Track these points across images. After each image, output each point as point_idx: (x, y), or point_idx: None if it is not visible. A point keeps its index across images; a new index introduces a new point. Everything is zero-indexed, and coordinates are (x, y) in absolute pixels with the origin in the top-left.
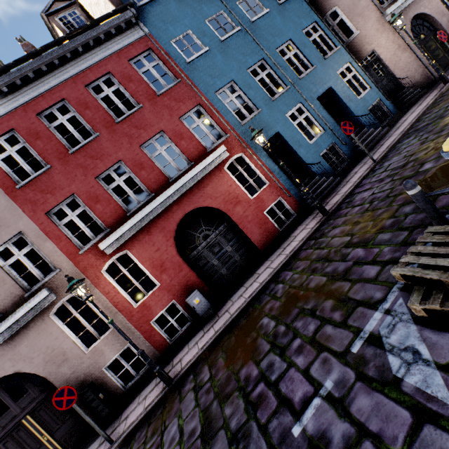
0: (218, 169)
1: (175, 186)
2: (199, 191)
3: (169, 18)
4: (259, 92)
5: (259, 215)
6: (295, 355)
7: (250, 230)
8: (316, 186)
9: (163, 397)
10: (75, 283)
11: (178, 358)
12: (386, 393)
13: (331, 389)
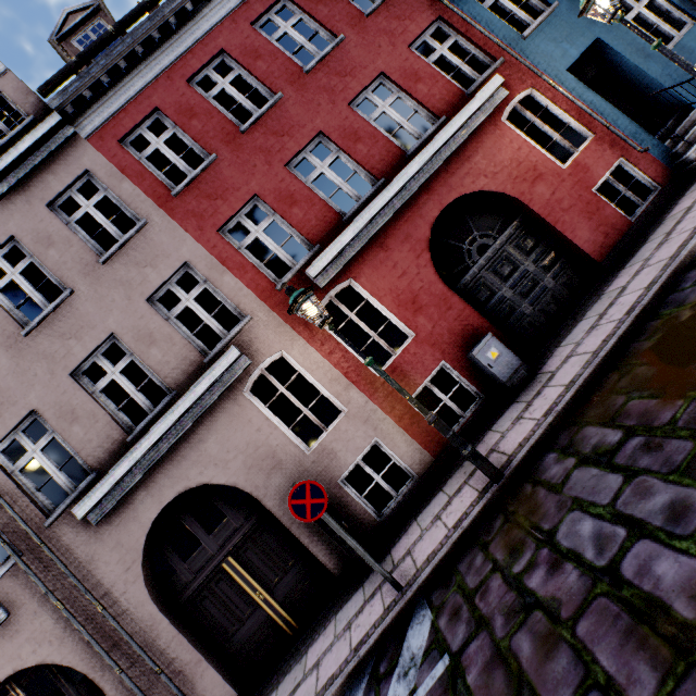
0: (491, 123)
1: (421, 157)
2: (462, 167)
3: None
4: None
5: (584, 197)
6: None
7: (569, 226)
8: None
9: (490, 502)
10: (304, 290)
11: (481, 451)
12: None
13: None
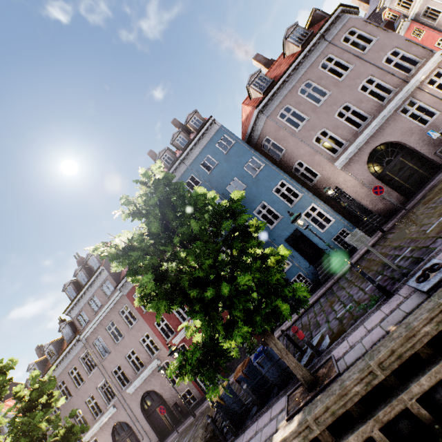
0: None
1: None
2: None
3: None
4: None
5: None
6: None
7: None
8: None
9: (192, 422)
10: (159, 370)
11: (204, 402)
12: None
13: None
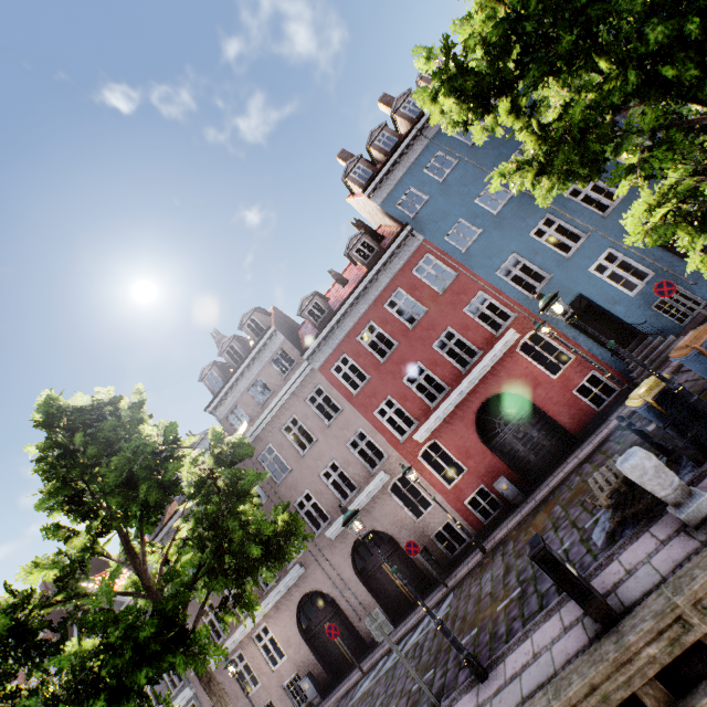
0: (510, 352)
1: (468, 378)
2: (492, 379)
3: (439, 216)
4: (548, 255)
5: (567, 396)
6: (561, 530)
7: (556, 413)
8: (645, 352)
9: (480, 561)
10: (407, 470)
11: (492, 536)
12: (584, 545)
13: (567, 546)
